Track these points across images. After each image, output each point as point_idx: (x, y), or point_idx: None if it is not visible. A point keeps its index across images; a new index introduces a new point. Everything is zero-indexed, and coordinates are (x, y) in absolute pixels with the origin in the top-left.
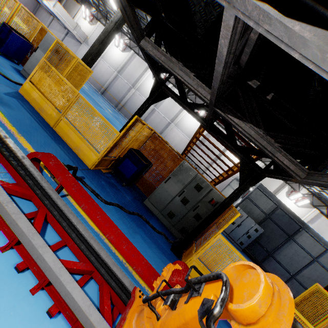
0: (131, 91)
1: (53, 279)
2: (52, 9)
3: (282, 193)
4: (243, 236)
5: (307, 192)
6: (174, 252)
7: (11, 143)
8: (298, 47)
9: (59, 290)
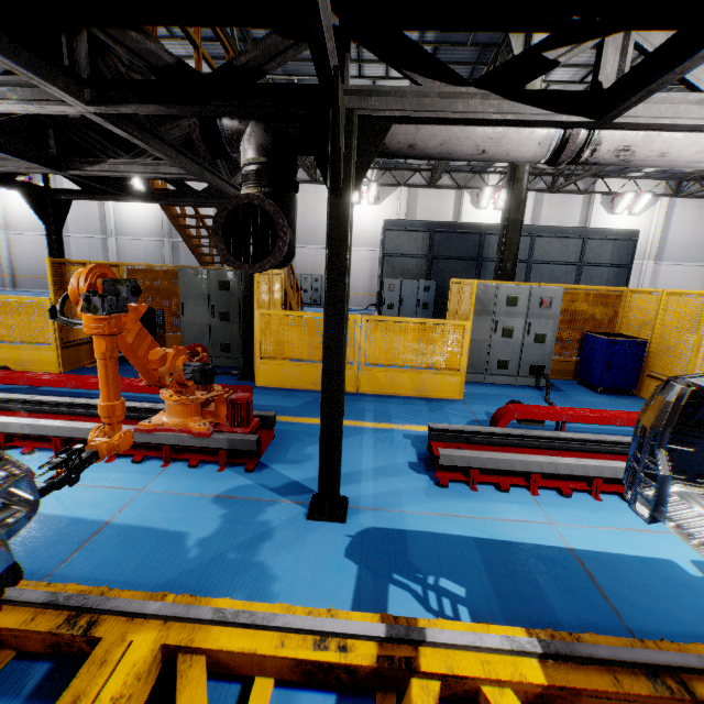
0: (110, 245)
1: (4, 428)
2: None
3: (467, 209)
4: (417, 311)
5: (499, 177)
6: (244, 379)
7: None
8: None
9: (17, 431)
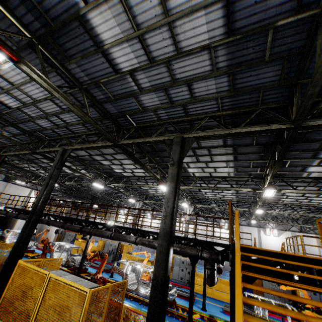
0: None
1: None
2: None
3: None
4: None
5: None
6: None
7: None
8: None
9: None
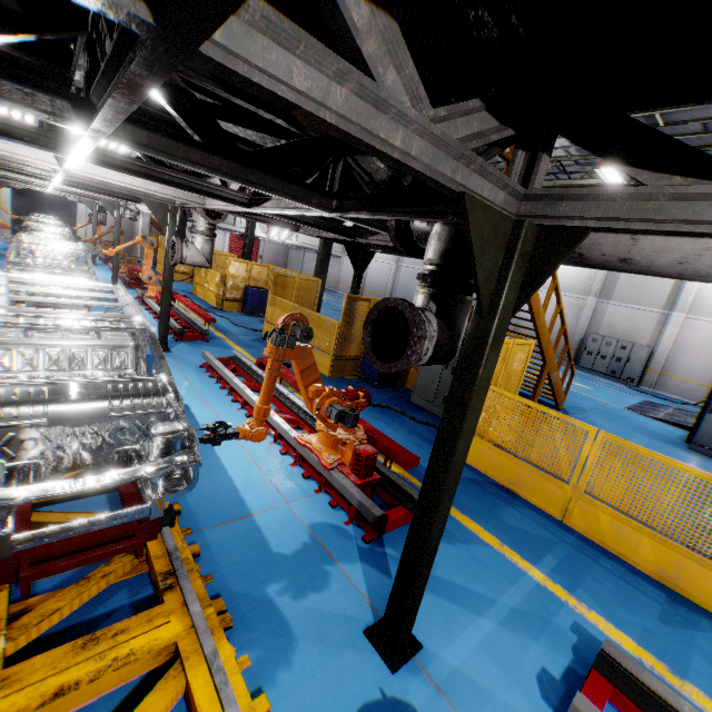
0: None
1: None
2: (295, 243)
3: None
4: None
5: None
6: None
7: (244, 359)
8: (268, 212)
9: None
